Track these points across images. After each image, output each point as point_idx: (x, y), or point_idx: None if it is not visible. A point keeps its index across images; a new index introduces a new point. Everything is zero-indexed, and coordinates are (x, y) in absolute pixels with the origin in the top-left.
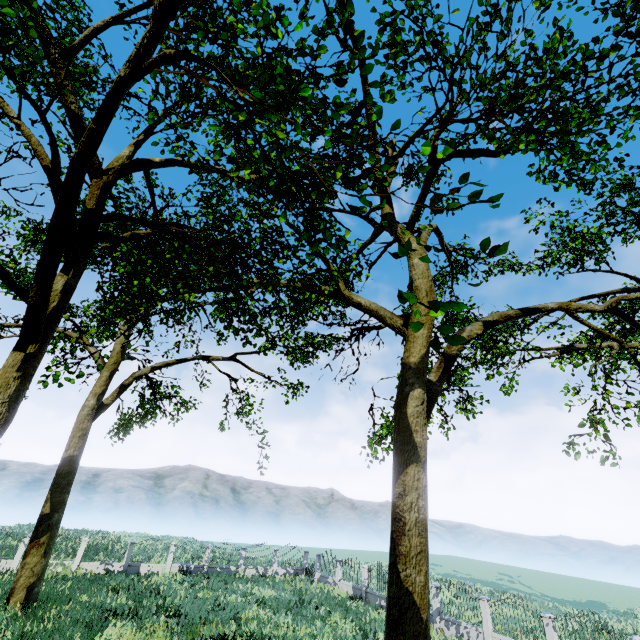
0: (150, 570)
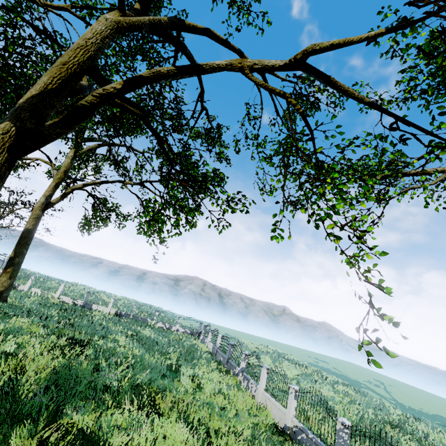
0: (98, 309)
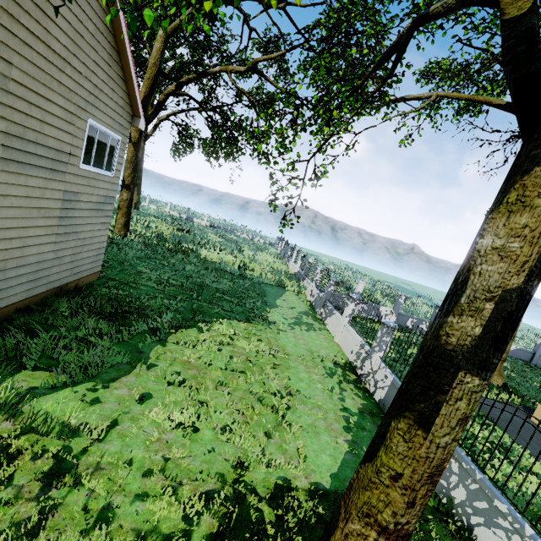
0: (197, 221)
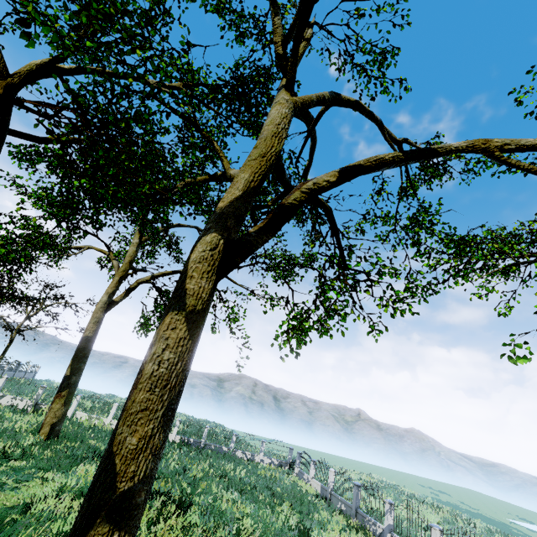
0: None
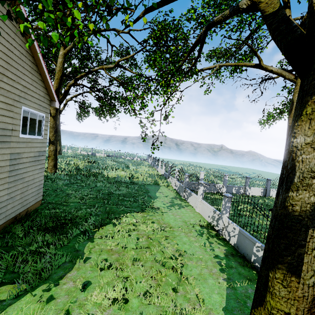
0: (98, 155)
